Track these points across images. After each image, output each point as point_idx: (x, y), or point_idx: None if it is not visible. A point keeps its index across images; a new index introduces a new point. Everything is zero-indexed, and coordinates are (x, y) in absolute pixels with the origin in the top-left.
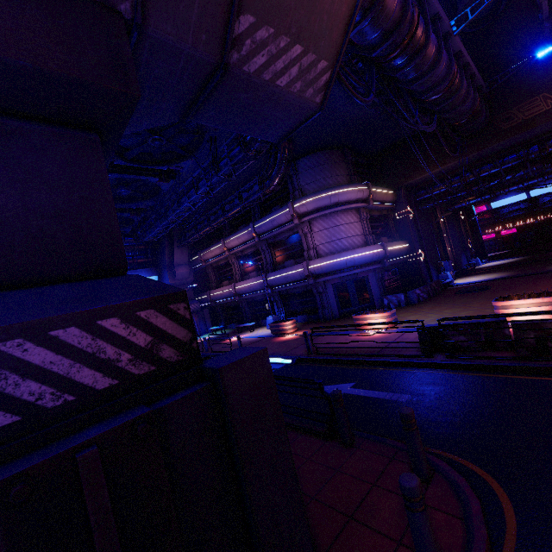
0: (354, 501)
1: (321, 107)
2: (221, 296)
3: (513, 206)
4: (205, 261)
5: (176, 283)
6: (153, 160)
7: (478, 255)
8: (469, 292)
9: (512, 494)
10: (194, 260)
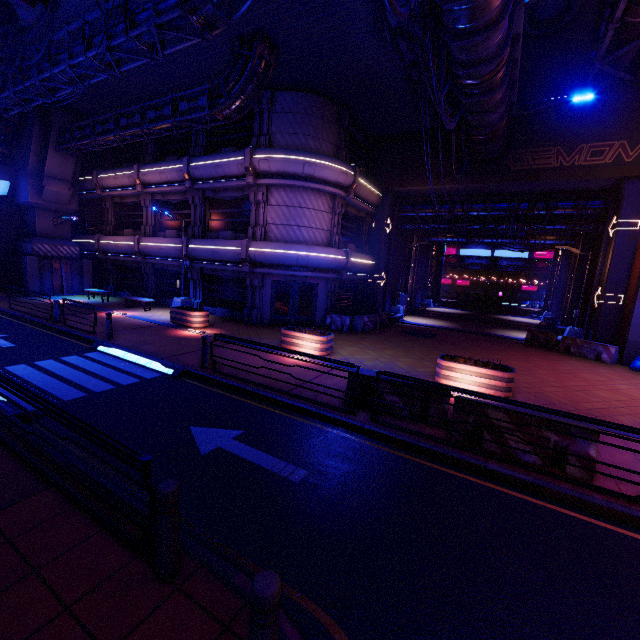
0: None
1: None
2: (115, 248)
3: (477, 259)
4: (103, 189)
5: (42, 204)
6: None
7: (432, 297)
8: (415, 335)
9: None
10: (85, 181)
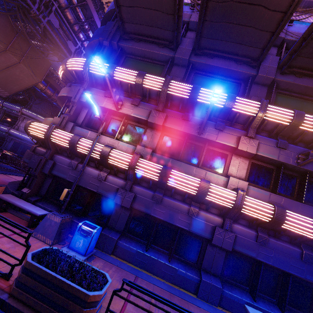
0: None
1: (5, 97)
2: None
3: None
4: None
5: None
6: None
7: None
8: None
9: None
10: None
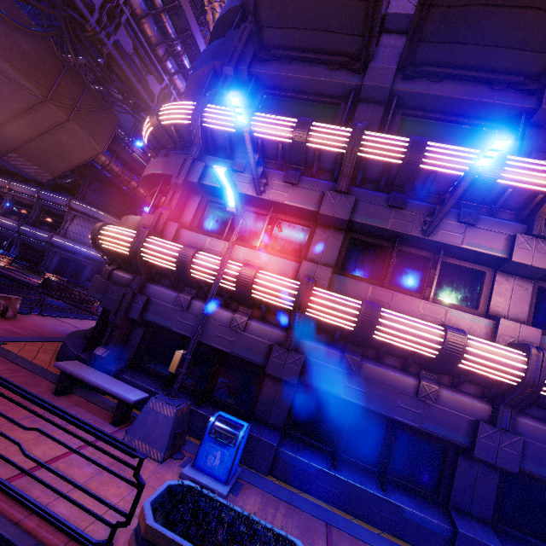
0: None
1: (45, 183)
2: None
3: None
4: None
5: None
6: None
7: None
8: None
9: None
10: None
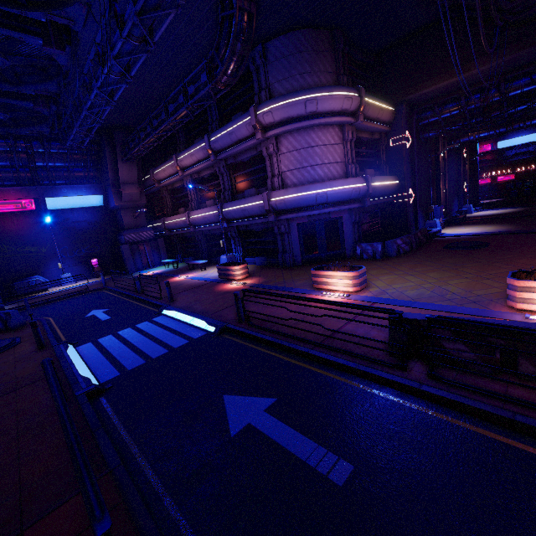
0: None
1: None
2: (175, 225)
3: (521, 148)
4: (159, 182)
5: (123, 205)
6: None
7: (470, 201)
8: (461, 249)
9: None
10: (147, 180)
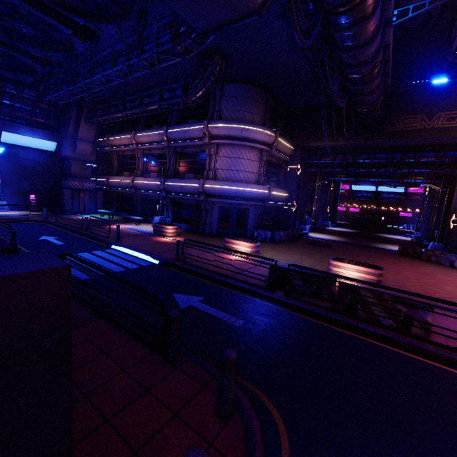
0: (147, 432)
1: (260, 10)
2: (118, 184)
3: (365, 193)
4: (112, 146)
5: (75, 156)
6: (67, 4)
7: (330, 219)
8: (316, 245)
9: (293, 442)
10: (101, 142)
